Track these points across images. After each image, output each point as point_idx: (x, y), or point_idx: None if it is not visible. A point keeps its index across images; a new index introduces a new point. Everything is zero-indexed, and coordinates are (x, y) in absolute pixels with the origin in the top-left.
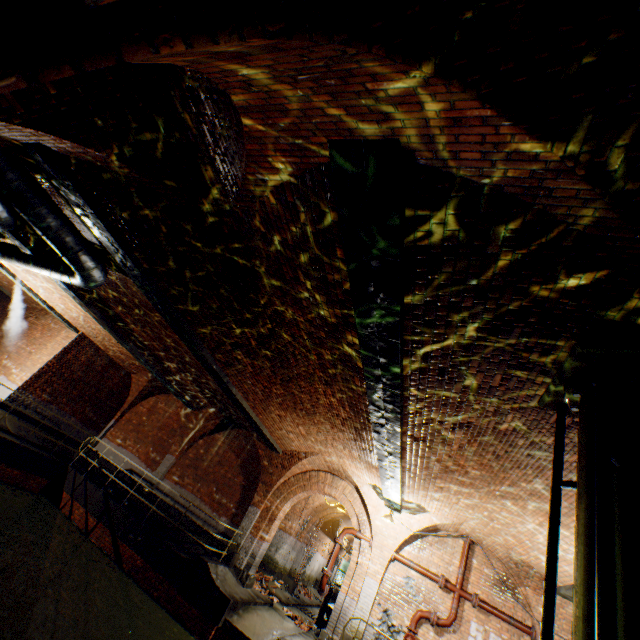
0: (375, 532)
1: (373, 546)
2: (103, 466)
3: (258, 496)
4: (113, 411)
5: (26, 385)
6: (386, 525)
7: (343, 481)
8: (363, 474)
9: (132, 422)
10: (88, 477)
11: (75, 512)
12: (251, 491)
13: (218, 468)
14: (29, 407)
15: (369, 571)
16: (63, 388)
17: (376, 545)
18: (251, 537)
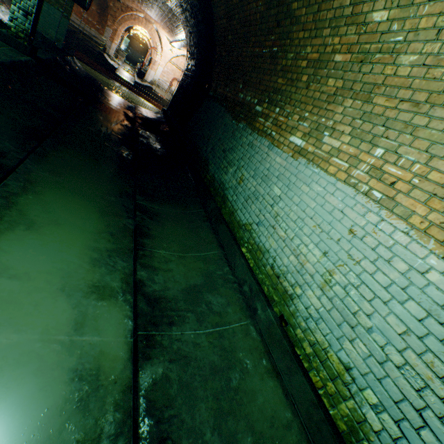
0: (164, 52)
1: (162, 57)
2: None
3: (110, 23)
4: None
5: None
6: (168, 51)
7: (151, 26)
8: (165, 33)
9: None
10: None
11: None
12: (104, 18)
13: None
14: None
15: (160, 65)
16: None
17: (164, 57)
18: (111, 43)
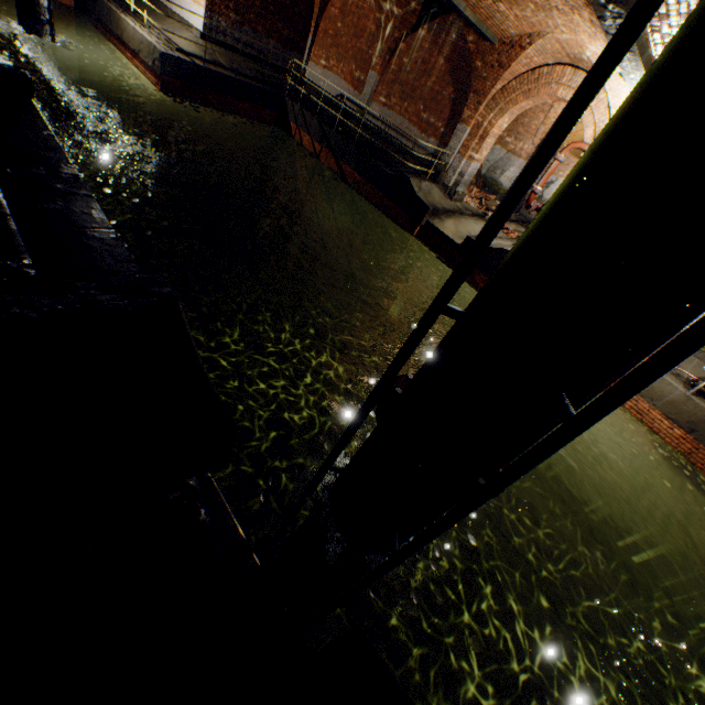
0: None
1: None
2: (317, 96)
3: (467, 112)
4: (305, 24)
5: (209, 6)
6: None
7: None
8: None
9: (328, 35)
10: (303, 108)
11: (303, 141)
12: (461, 107)
13: (423, 82)
14: (227, 35)
15: None
16: (243, 1)
17: None
18: (458, 158)
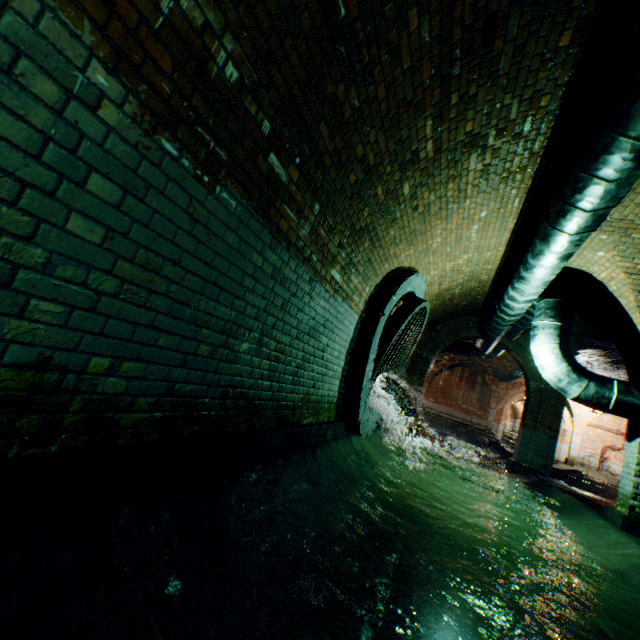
0: (574, 415)
1: (574, 421)
2: None
3: (492, 404)
4: None
5: None
6: (582, 412)
7: None
8: None
9: None
10: None
11: None
12: (485, 401)
13: (456, 391)
14: None
15: (573, 432)
16: None
17: (576, 421)
18: (496, 424)
